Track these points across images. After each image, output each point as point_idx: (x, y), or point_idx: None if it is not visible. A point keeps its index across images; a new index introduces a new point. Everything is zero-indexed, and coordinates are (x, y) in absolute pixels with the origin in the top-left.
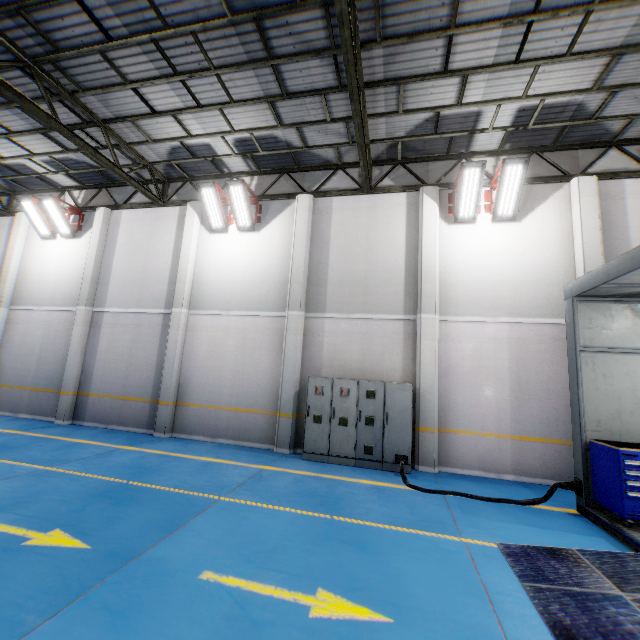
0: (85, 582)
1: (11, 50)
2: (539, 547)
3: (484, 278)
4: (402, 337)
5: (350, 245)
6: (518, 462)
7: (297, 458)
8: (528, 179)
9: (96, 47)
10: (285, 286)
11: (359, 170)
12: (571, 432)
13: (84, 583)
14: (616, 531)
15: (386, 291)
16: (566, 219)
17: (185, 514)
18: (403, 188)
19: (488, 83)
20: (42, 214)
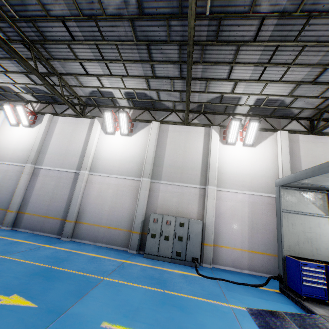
0: (38, 327)
1: (21, 36)
2: (265, 310)
3: (238, 171)
4: (198, 196)
5: (176, 148)
6: (250, 264)
7: (140, 256)
8: (259, 128)
9: (66, 42)
10: (142, 165)
11: (183, 114)
12: (275, 250)
13: (37, 327)
14: (298, 302)
15: (192, 173)
16: (275, 148)
17: (86, 287)
18: (203, 125)
19: (245, 86)
20: (14, 113)
